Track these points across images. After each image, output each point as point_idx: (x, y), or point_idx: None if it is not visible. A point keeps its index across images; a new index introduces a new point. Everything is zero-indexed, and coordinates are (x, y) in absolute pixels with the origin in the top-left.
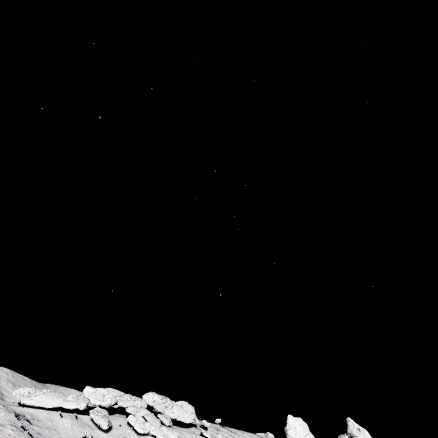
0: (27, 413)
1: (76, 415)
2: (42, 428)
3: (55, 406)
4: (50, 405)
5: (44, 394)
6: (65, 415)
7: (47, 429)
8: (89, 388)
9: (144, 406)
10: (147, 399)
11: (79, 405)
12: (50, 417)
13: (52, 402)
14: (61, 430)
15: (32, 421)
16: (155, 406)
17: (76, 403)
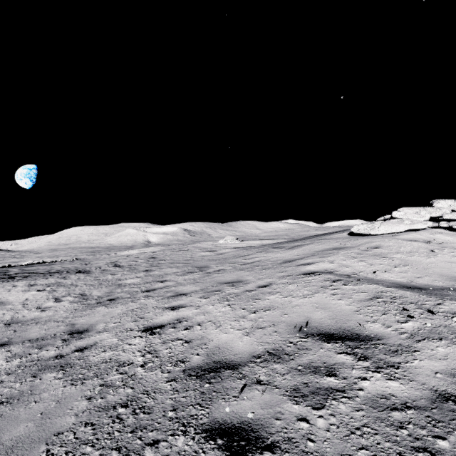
0: (413, 239)
1: (433, 231)
2: (444, 244)
3: (406, 229)
4: (400, 230)
5: (382, 225)
6: (429, 233)
7: (448, 244)
8: (398, 212)
9: (450, 211)
10: (441, 206)
11: (427, 224)
12: (428, 237)
13: (400, 228)
14: (455, 242)
15: (428, 242)
16: (453, 209)
17: (421, 224)
